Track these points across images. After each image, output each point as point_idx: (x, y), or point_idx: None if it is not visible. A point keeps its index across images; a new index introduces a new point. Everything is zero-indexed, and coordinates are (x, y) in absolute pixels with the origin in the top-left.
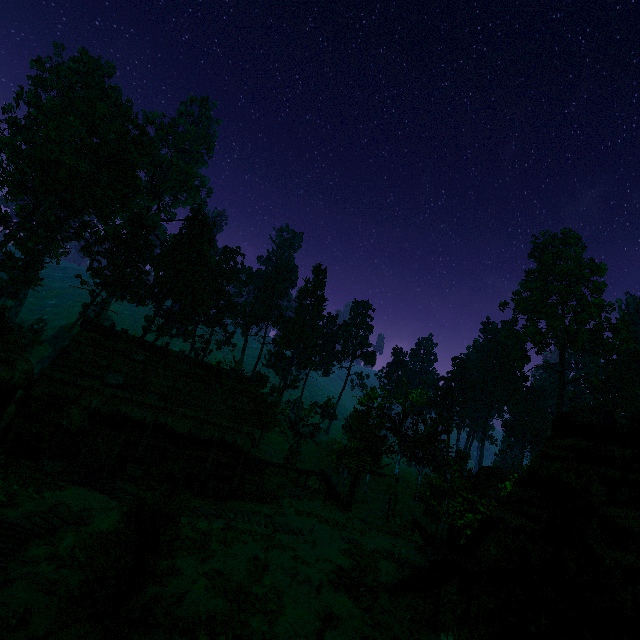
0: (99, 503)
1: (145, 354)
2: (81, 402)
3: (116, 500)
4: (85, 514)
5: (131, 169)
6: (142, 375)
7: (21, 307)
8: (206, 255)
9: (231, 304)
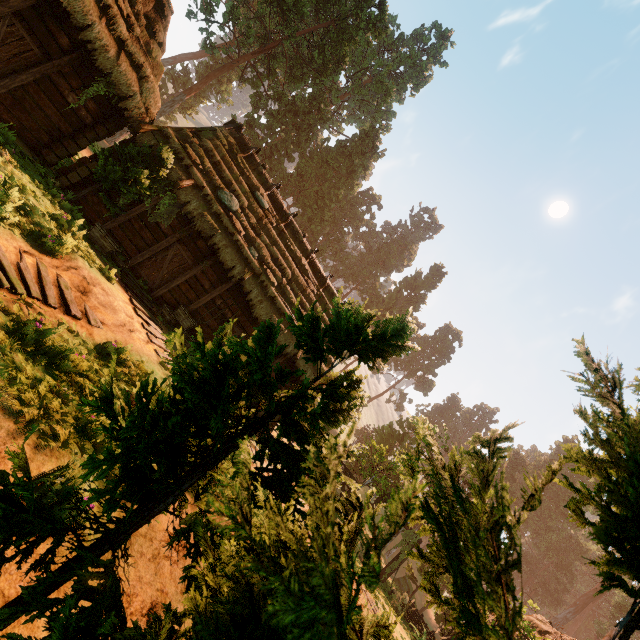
0: (126, 319)
1: (270, 204)
2: (180, 193)
3: (147, 333)
4: (99, 318)
5: (348, 44)
6: (255, 221)
7: (170, 109)
8: (354, 178)
9: (339, 244)
